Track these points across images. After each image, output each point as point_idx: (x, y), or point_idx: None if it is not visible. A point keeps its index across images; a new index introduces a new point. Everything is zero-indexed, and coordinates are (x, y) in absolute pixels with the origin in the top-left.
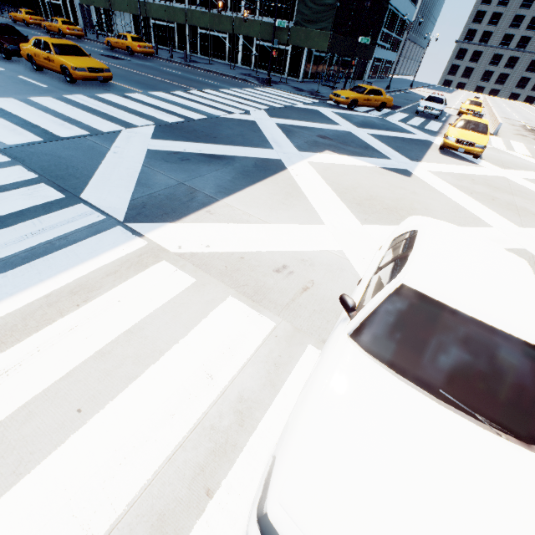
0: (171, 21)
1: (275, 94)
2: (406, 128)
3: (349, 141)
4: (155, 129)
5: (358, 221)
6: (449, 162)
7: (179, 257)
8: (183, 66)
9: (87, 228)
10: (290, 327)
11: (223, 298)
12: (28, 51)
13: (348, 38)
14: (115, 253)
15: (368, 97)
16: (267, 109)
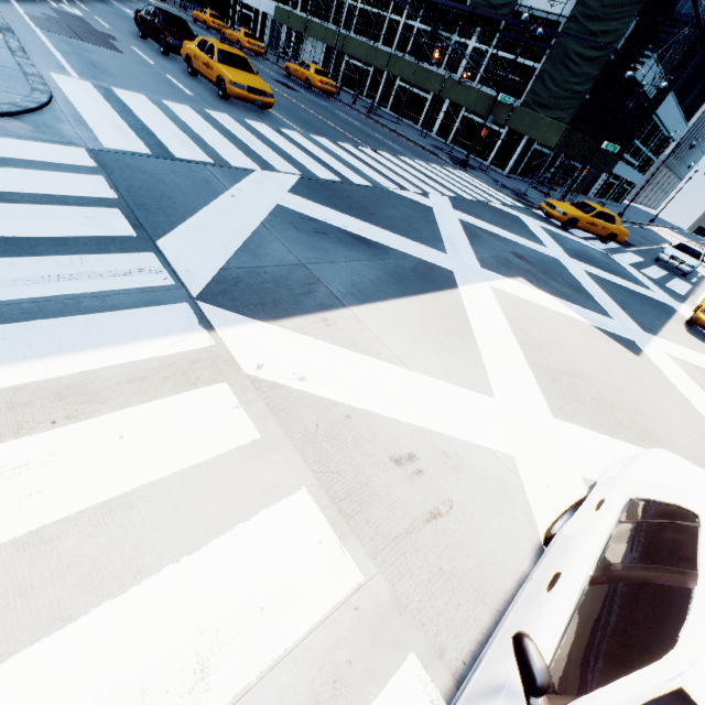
0: (369, 63)
1: (468, 182)
2: (639, 277)
3: (554, 273)
4: (298, 181)
5: (547, 409)
6: (699, 349)
7: (251, 383)
8: (364, 117)
9: (140, 292)
10: (387, 594)
11: (292, 487)
12: (189, 50)
13: (587, 138)
14: (159, 346)
15: (594, 220)
16: (452, 196)
